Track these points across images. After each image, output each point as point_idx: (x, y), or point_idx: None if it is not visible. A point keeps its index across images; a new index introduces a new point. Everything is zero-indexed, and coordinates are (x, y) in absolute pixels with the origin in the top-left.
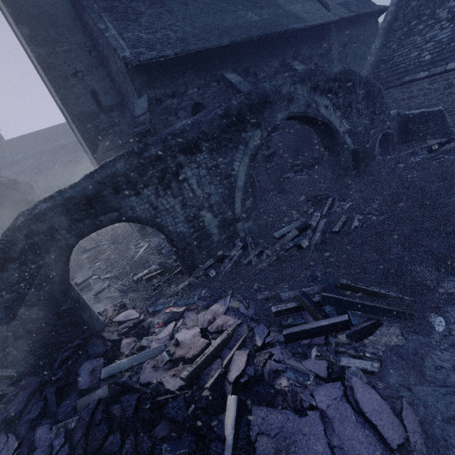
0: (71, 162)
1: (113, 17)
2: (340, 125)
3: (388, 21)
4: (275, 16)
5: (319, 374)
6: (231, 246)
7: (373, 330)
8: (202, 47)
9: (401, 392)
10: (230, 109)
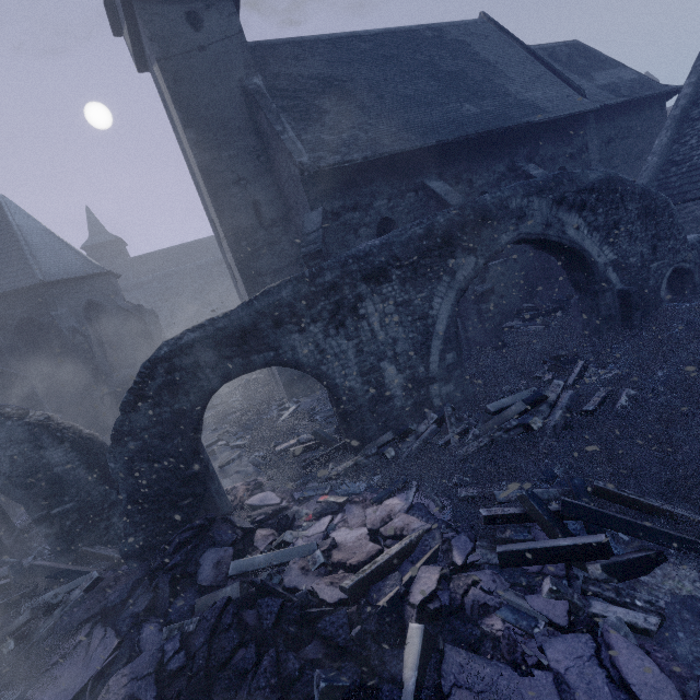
0: (204, 288)
1: (292, 117)
2: (599, 253)
3: (682, 107)
4: (503, 107)
5: (554, 620)
6: (419, 417)
7: (650, 566)
8: (400, 149)
9: (697, 669)
10: (434, 227)
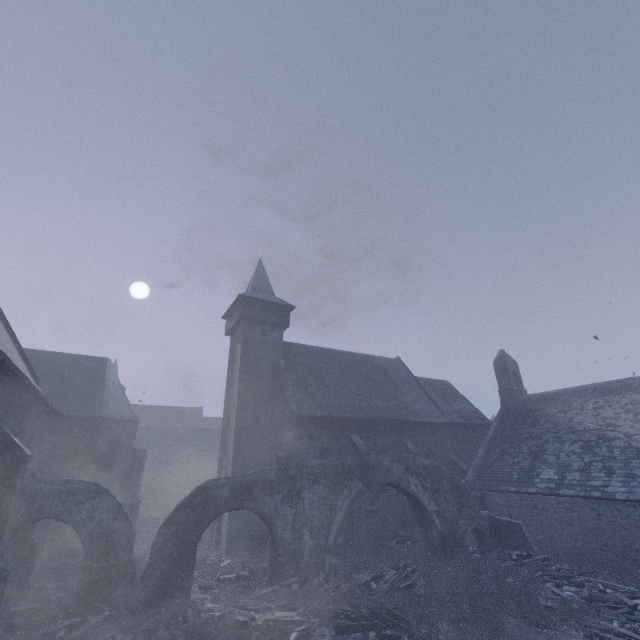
0: (171, 448)
1: (293, 383)
2: (428, 504)
3: (490, 437)
4: (398, 408)
5: None
6: (315, 575)
7: (393, 639)
8: (341, 415)
9: None
10: (345, 463)
